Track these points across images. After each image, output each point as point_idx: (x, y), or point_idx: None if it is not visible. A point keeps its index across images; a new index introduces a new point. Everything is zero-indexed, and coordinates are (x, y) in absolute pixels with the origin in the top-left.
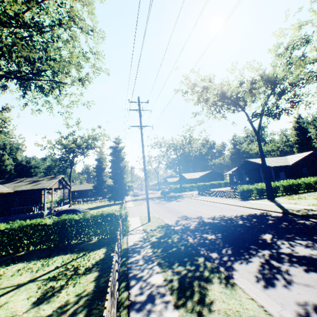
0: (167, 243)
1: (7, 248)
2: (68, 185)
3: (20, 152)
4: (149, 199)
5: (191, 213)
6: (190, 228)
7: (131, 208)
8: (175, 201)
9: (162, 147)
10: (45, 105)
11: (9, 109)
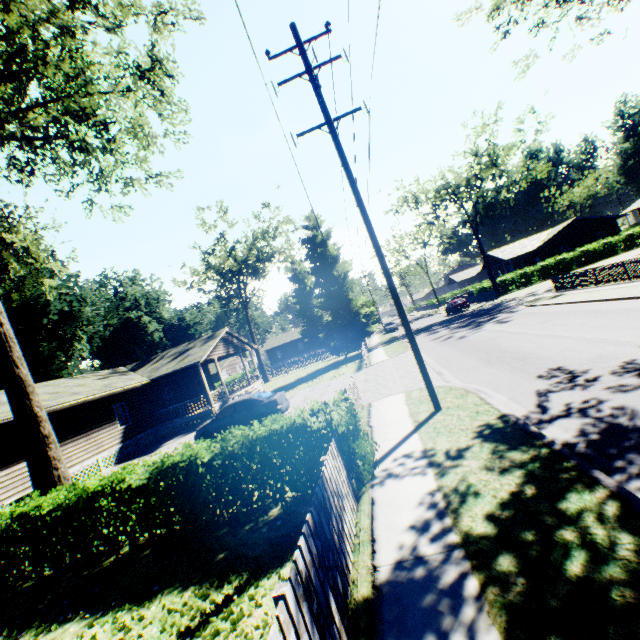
0: (575, 575)
1: (73, 554)
2: (246, 345)
3: (163, 306)
4: (422, 332)
5: (576, 353)
6: (632, 433)
7: (380, 365)
8: (492, 325)
9: (420, 205)
10: (128, 191)
11: (32, 217)
